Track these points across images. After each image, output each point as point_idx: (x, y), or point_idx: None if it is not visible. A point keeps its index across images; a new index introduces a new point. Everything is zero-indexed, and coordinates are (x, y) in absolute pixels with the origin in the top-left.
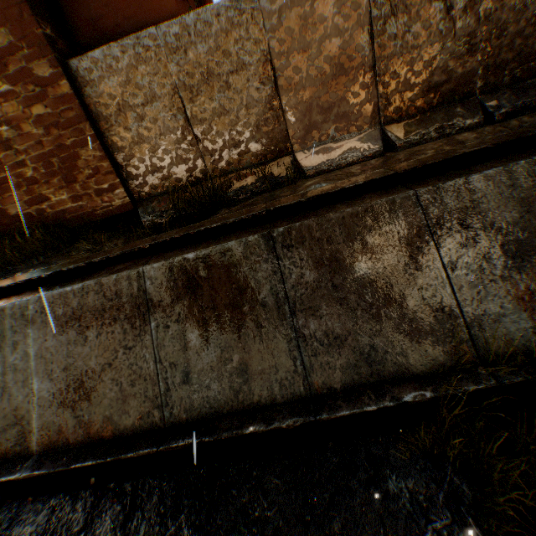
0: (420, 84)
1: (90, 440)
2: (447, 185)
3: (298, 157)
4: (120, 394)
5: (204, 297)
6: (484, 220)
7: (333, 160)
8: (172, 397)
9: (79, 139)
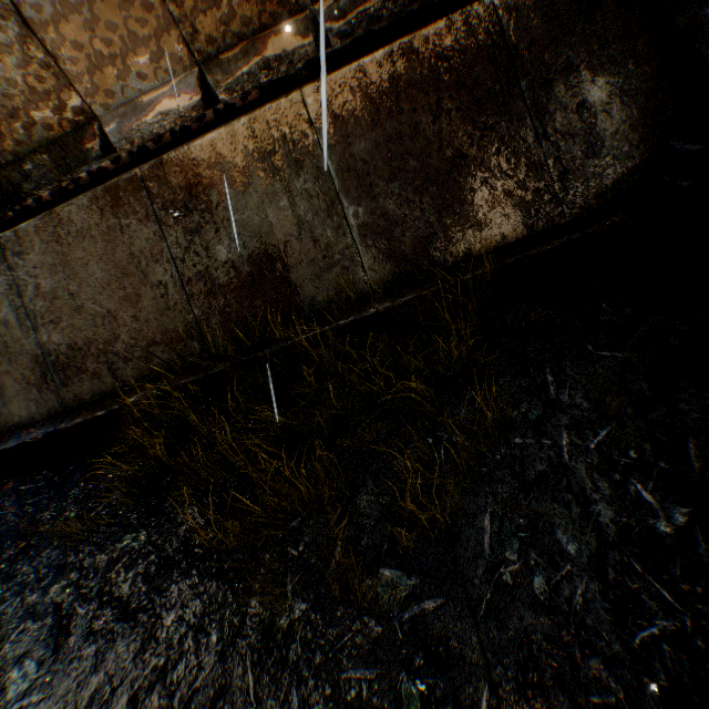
0: None
1: None
2: (171, 158)
3: (104, 124)
4: None
5: None
6: (209, 199)
7: (145, 125)
8: None
9: None
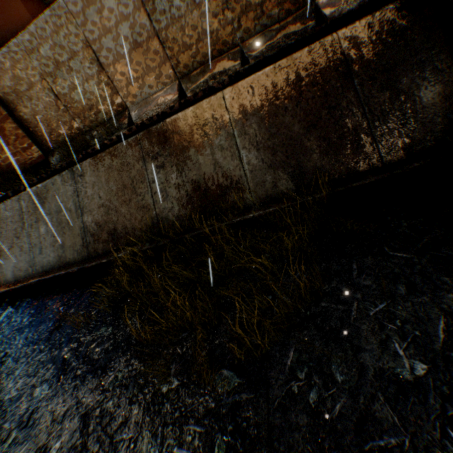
0: (195, 44)
1: (8, 283)
2: (154, 128)
3: (130, 111)
4: (17, 260)
5: (47, 208)
6: (170, 150)
7: (149, 111)
8: (37, 261)
9: (1, 118)
